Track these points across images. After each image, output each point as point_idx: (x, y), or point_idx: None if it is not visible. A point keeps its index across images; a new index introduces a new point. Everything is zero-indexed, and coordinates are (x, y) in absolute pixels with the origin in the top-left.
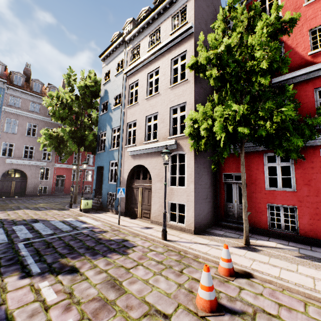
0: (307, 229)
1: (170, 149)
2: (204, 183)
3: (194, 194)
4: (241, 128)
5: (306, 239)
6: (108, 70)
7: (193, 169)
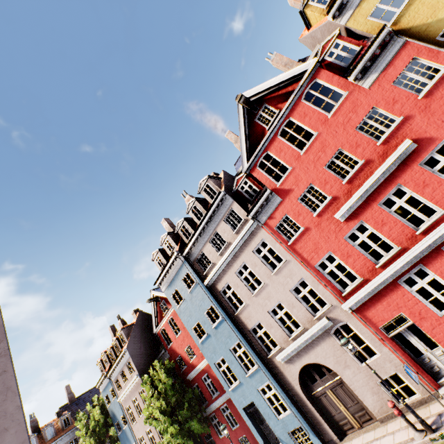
0: None
1: None
2: None
3: None
4: None
5: None
6: (106, 395)
7: None
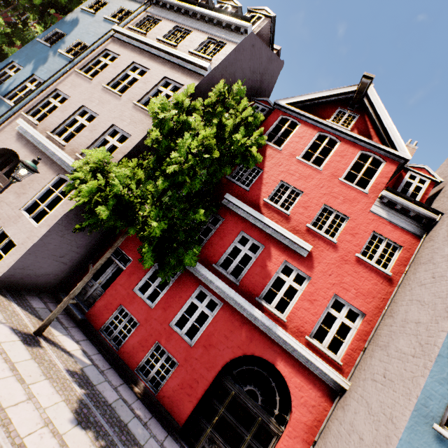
0: (128, 350)
1: (66, 169)
2: (74, 239)
3: (36, 242)
4: (103, 208)
5: (117, 359)
6: (105, 1)
7: (65, 213)
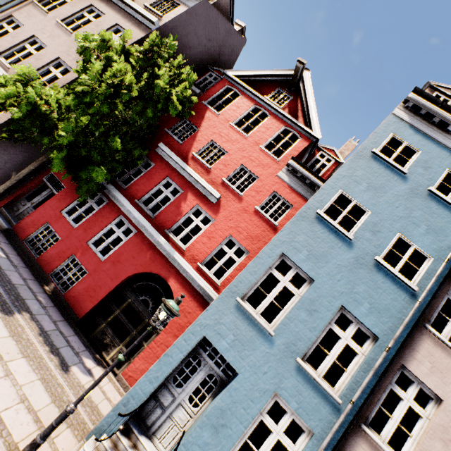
0: (46, 258)
1: None
2: (8, 155)
3: None
4: (16, 110)
5: (35, 264)
6: None
7: None
